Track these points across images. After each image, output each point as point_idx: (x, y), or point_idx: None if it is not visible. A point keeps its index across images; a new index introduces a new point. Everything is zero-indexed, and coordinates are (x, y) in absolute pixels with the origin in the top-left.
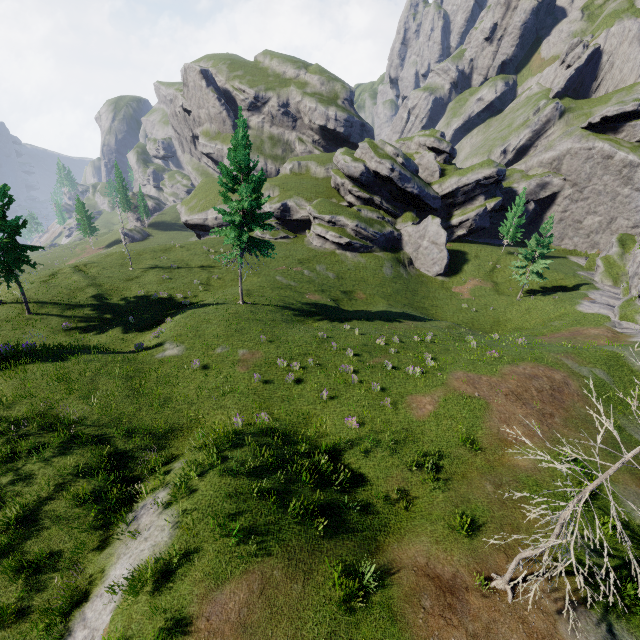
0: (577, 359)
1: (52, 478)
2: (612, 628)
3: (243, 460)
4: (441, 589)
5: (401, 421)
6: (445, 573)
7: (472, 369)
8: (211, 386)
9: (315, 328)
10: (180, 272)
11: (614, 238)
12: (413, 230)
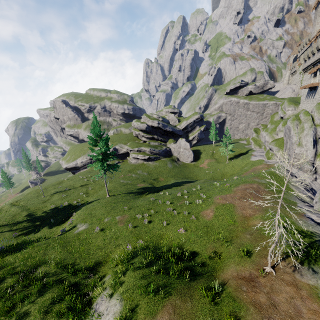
0: (259, 177)
1: (40, 309)
2: (313, 269)
3: (140, 262)
4: (247, 281)
5: (202, 223)
6: (246, 274)
7: (221, 193)
8: (109, 237)
9: (147, 198)
10: (71, 191)
11: (252, 130)
12: (175, 146)
